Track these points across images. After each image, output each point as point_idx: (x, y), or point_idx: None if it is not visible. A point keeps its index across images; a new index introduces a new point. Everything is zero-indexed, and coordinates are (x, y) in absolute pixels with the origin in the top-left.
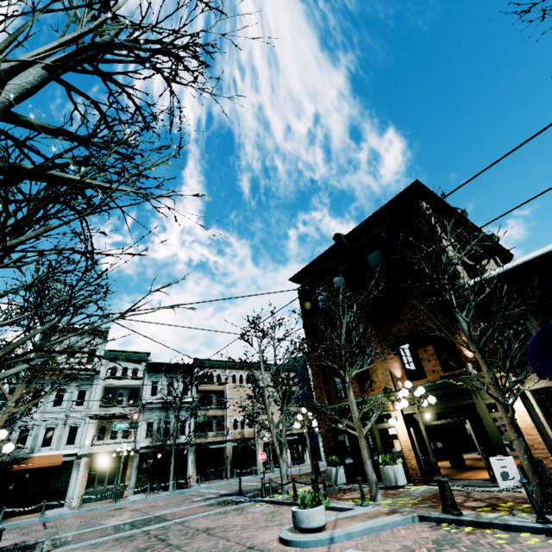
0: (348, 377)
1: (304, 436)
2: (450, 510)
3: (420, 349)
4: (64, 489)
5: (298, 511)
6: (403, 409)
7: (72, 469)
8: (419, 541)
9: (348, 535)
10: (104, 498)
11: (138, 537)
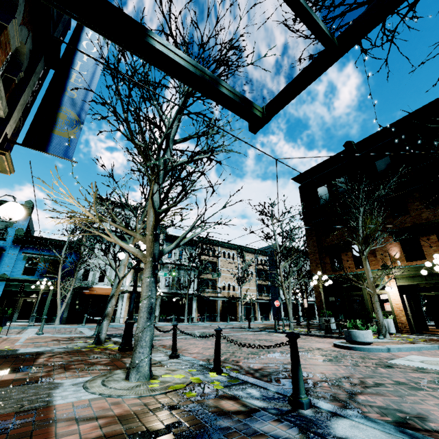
0: (364, 251)
1: (270, 302)
2: None
3: (422, 238)
4: (114, 311)
5: (354, 330)
6: (397, 281)
7: (119, 299)
8: None
9: (398, 349)
10: None
11: (210, 338)
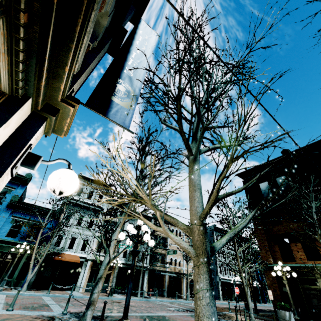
0: None
1: None
2: None
3: None
4: (76, 279)
5: None
6: None
7: (82, 267)
8: None
9: None
10: None
11: None
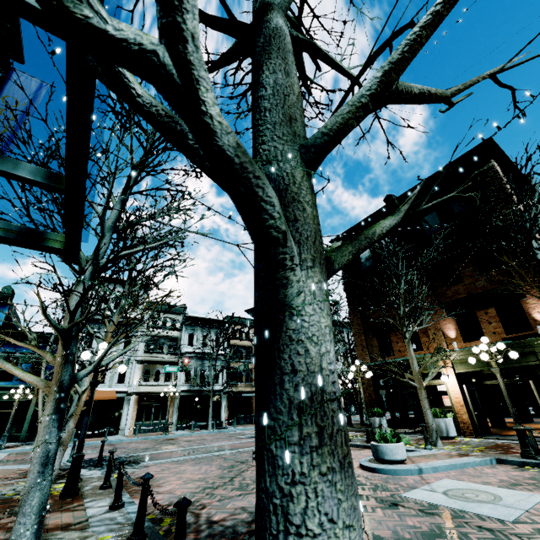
0: (407, 333)
1: None
2: (531, 455)
3: (479, 312)
4: (117, 420)
5: (381, 445)
6: (455, 368)
7: (124, 404)
8: (513, 477)
9: (434, 468)
10: (151, 431)
11: (214, 459)
